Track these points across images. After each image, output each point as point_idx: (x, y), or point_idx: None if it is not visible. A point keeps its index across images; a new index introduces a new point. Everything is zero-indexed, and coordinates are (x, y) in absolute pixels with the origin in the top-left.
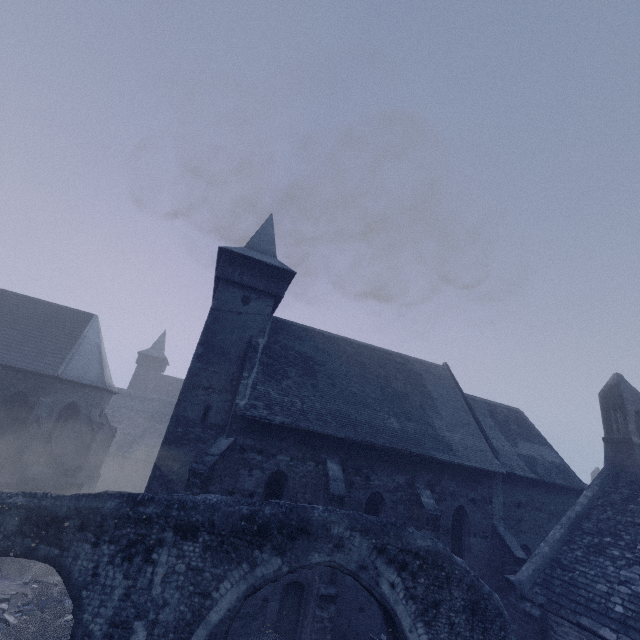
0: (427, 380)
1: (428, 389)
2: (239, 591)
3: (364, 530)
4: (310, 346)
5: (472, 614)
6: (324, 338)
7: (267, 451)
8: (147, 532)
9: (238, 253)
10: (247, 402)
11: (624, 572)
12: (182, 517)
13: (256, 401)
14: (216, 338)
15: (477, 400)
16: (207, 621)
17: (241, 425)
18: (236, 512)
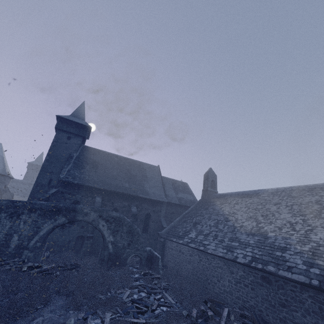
0: (148, 171)
1: (147, 174)
2: (50, 227)
3: (95, 211)
4: (98, 157)
5: (129, 233)
6: (105, 154)
7: (72, 193)
8: (18, 210)
9: (65, 118)
10: (64, 176)
11: (187, 225)
12: (30, 206)
13: (69, 176)
14: (55, 153)
15: (169, 179)
16: (39, 234)
17: (62, 184)
18: (50, 205)
